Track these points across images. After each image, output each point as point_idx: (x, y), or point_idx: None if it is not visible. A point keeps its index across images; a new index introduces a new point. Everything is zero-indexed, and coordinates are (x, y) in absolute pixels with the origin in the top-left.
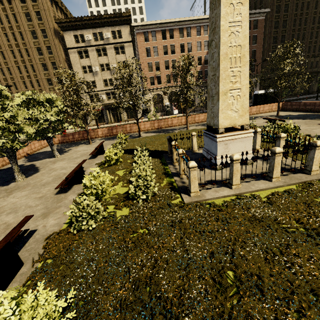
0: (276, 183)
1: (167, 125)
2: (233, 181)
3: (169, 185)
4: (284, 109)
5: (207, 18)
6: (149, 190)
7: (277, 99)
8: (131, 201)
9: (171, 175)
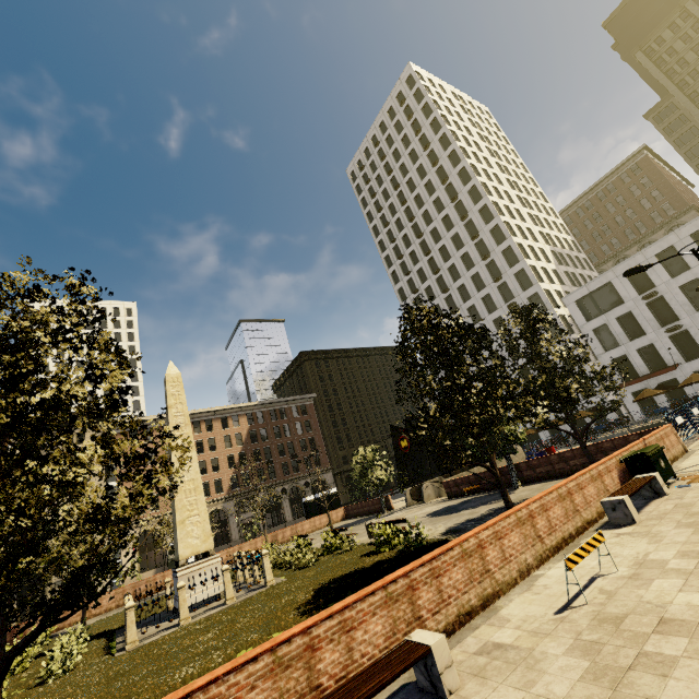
0: (229, 604)
1: (154, 588)
2: (181, 614)
3: (104, 654)
4: (349, 516)
5: (236, 407)
6: (69, 661)
7: (324, 505)
8: (37, 688)
9: (115, 647)
